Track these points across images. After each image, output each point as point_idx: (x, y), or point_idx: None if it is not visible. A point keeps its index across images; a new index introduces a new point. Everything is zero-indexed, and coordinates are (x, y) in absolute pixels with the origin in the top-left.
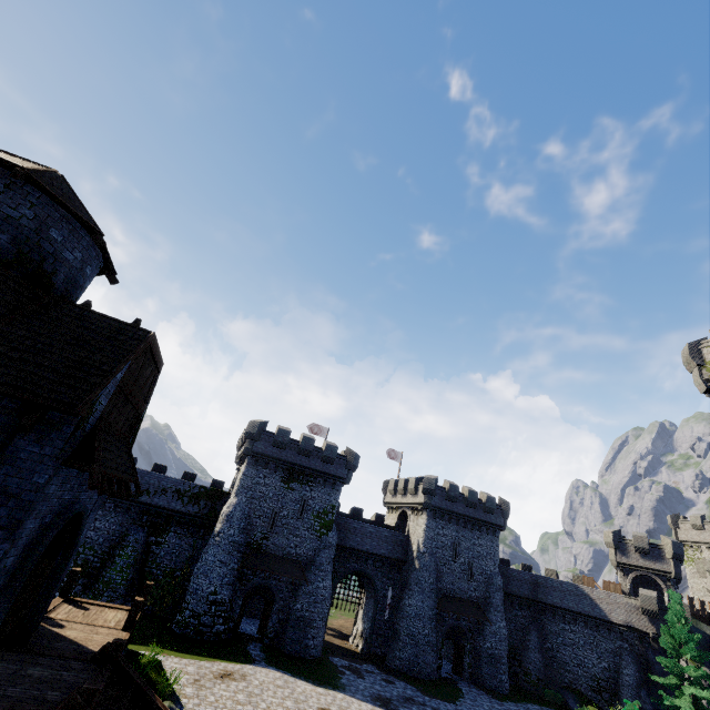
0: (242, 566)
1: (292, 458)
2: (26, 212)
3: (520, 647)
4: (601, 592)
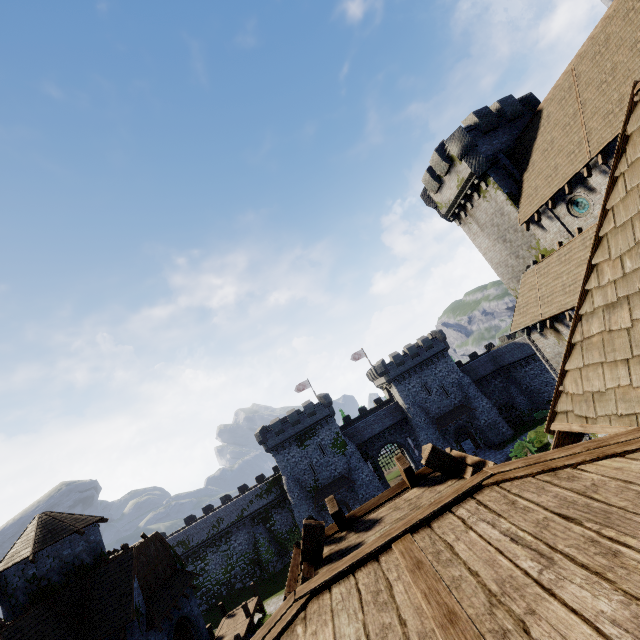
0: (315, 505)
1: (293, 432)
2: (50, 561)
3: (510, 400)
4: None
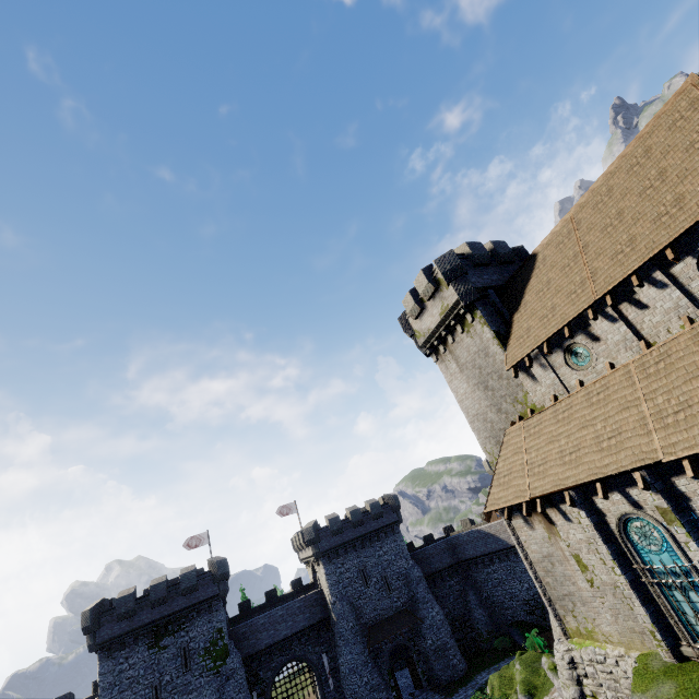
0: None
1: (148, 618)
2: None
3: (466, 612)
4: (496, 525)
